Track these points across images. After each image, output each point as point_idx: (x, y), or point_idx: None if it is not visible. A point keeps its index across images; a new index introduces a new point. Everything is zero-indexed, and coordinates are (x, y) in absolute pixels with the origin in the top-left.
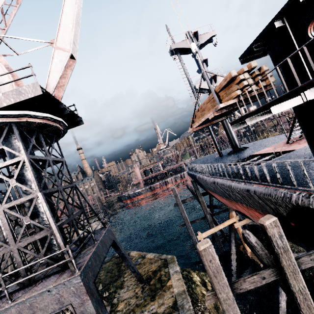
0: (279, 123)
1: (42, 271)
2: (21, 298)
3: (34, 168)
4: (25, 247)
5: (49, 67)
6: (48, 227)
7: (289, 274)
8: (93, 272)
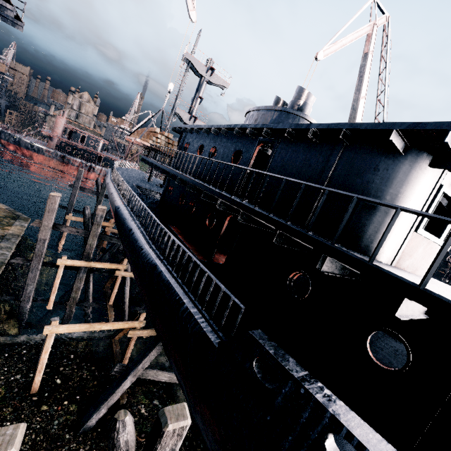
0: None
1: None
2: None
3: None
4: None
5: None
6: None
7: (91, 235)
8: None
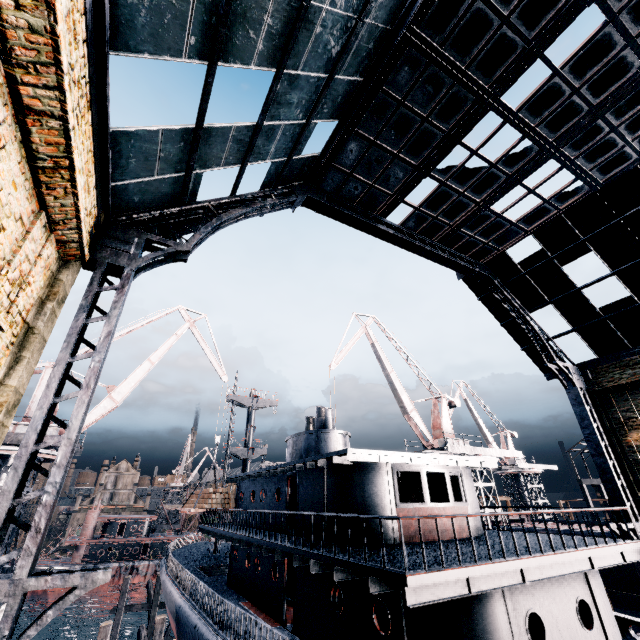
0: None
1: None
2: None
3: None
4: None
5: (92, 410)
6: None
7: None
8: None
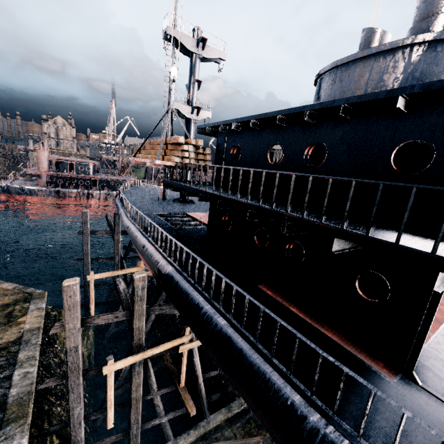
0: None
1: None
2: None
3: None
4: None
5: None
6: None
7: (136, 316)
8: None
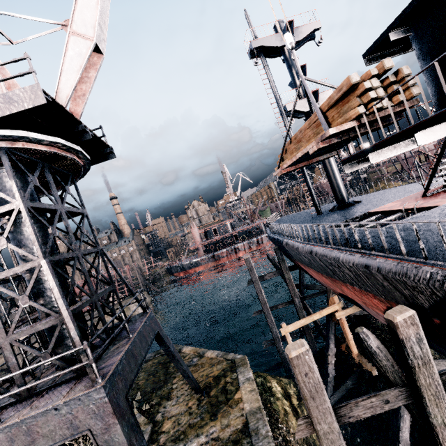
0: (405, 168)
1: (46, 379)
2: (14, 418)
3: (38, 222)
4: (24, 339)
5: (61, 65)
6: (57, 313)
7: (429, 399)
8: (126, 380)
